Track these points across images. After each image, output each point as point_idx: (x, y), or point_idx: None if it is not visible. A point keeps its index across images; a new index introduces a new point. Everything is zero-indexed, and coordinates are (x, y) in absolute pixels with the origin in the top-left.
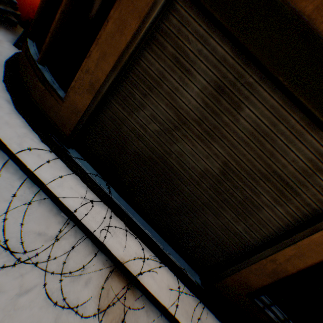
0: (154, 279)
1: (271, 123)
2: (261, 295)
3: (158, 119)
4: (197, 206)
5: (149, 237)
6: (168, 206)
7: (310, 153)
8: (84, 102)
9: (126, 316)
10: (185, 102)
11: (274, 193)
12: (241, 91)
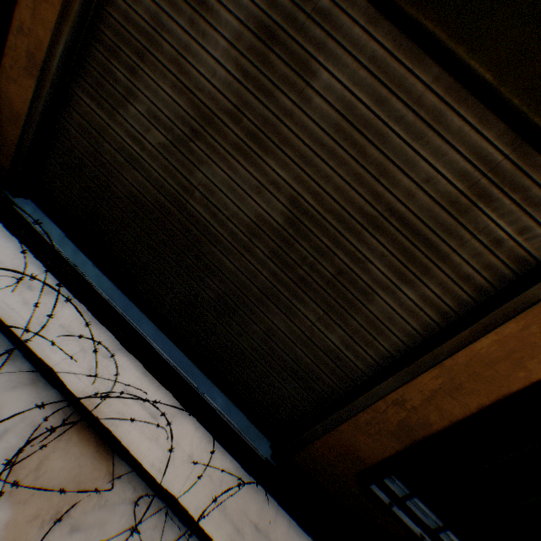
0: (157, 441)
1: (376, 99)
2: (383, 478)
3: (161, 119)
4: (251, 297)
5: (167, 363)
6: (200, 301)
7: (462, 157)
8: (25, 97)
9: (76, 512)
10: (205, 75)
11: (394, 256)
12: (309, 34)
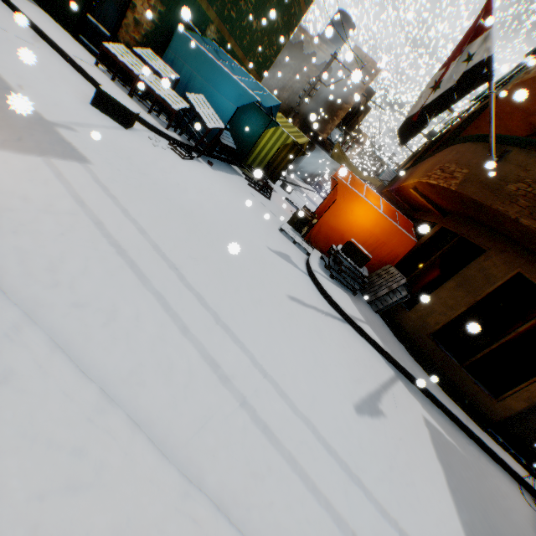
0: None
1: None
2: None
3: None
4: None
5: None
6: None
7: None
8: (517, 405)
9: None
10: None
11: None
12: None
